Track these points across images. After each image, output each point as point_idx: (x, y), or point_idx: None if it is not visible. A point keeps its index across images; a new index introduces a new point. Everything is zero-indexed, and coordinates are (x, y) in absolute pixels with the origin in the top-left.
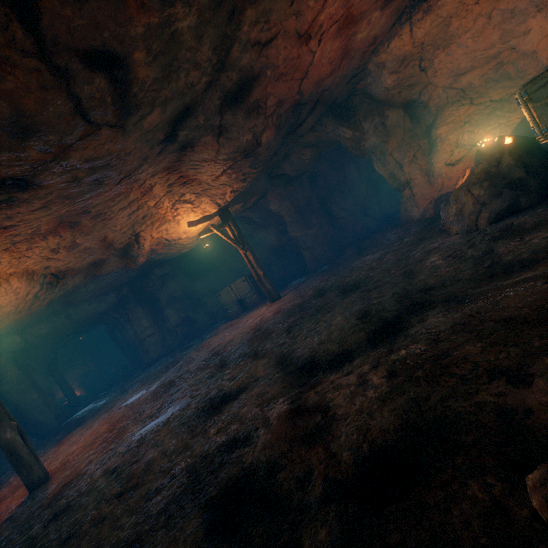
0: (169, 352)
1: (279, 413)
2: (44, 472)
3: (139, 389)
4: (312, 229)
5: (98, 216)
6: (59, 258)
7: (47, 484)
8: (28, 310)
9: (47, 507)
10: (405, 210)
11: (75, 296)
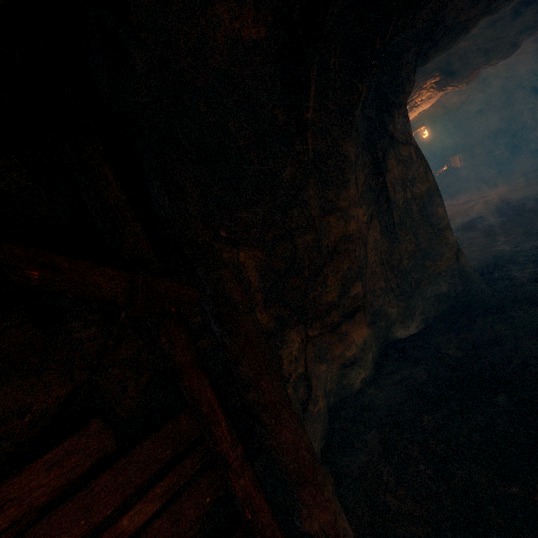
0: None
1: None
2: None
3: None
4: None
5: None
6: None
7: None
8: None
9: None
10: None
11: None
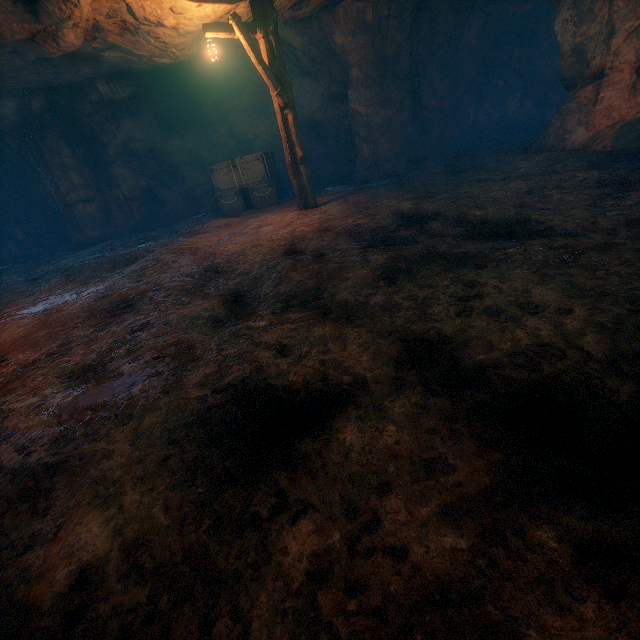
0: (115, 236)
1: None
2: None
3: (63, 287)
4: (386, 110)
5: None
6: None
7: None
8: None
9: None
10: (561, 125)
11: None
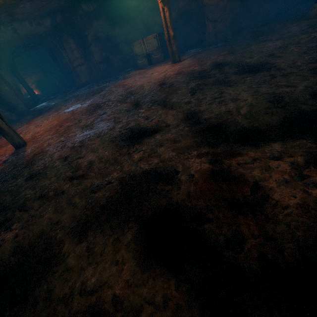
0: (94, 81)
1: (200, 169)
2: (21, 140)
3: (76, 102)
4: (223, 0)
5: None
6: None
7: (25, 147)
8: None
9: (26, 166)
10: None
11: (15, 11)
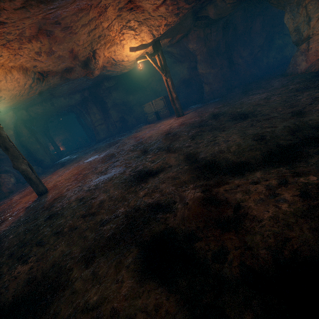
0: (111, 136)
1: (194, 197)
2: (44, 188)
3: (94, 154)
4: (214, 69)
5: (66, 28)
6: (42, 60)
7: (46, 194)
8: (27, 95)
9: (46, 209)
10: (294, 63)
11: (56, 92)
